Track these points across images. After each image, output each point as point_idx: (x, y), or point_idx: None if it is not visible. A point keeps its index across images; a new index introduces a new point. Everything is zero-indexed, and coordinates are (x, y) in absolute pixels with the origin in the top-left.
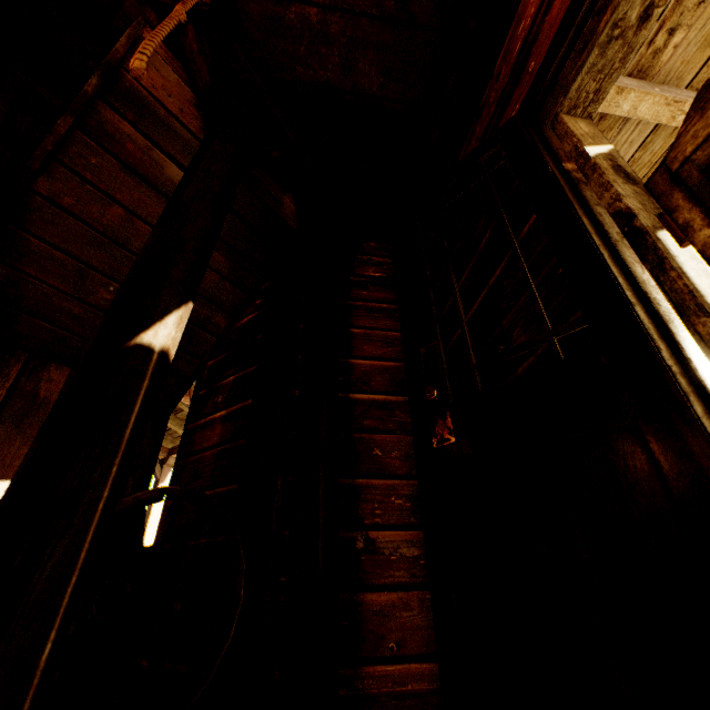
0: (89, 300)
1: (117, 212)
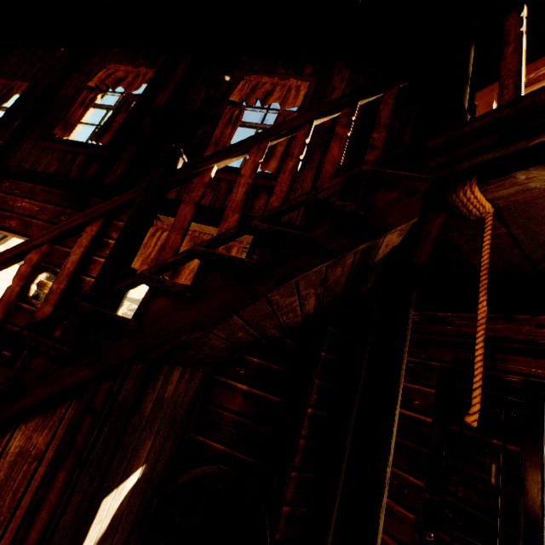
0: (228, 337)
1: (292, 299)
